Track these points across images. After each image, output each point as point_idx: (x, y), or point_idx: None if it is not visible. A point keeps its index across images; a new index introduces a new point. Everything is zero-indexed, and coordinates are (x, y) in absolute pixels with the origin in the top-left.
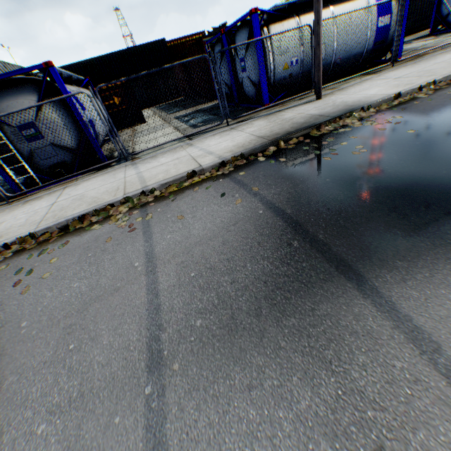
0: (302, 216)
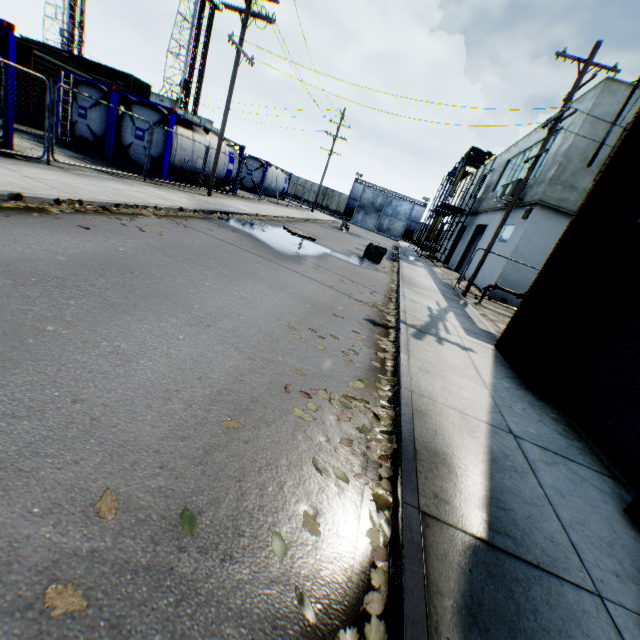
0: (268, 243)
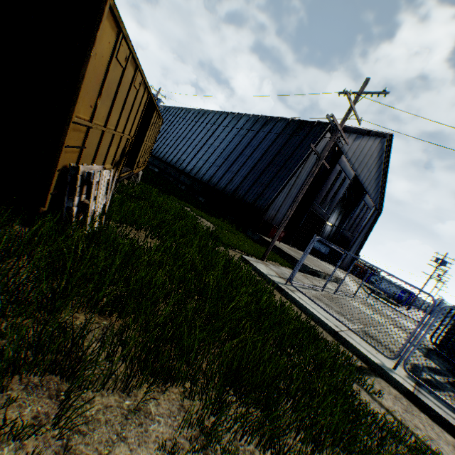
0: None
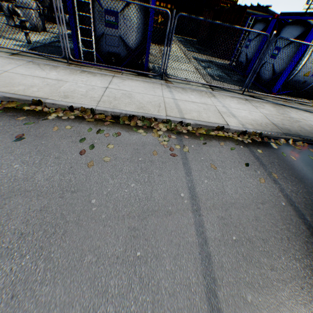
0: None
